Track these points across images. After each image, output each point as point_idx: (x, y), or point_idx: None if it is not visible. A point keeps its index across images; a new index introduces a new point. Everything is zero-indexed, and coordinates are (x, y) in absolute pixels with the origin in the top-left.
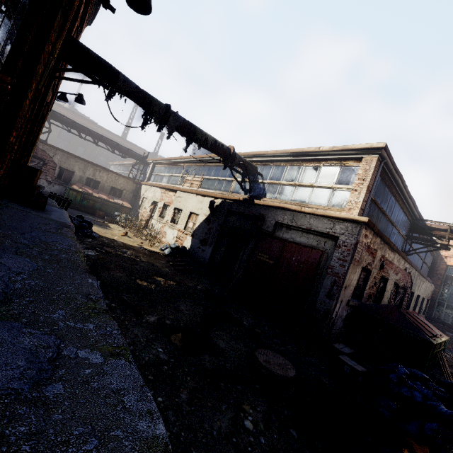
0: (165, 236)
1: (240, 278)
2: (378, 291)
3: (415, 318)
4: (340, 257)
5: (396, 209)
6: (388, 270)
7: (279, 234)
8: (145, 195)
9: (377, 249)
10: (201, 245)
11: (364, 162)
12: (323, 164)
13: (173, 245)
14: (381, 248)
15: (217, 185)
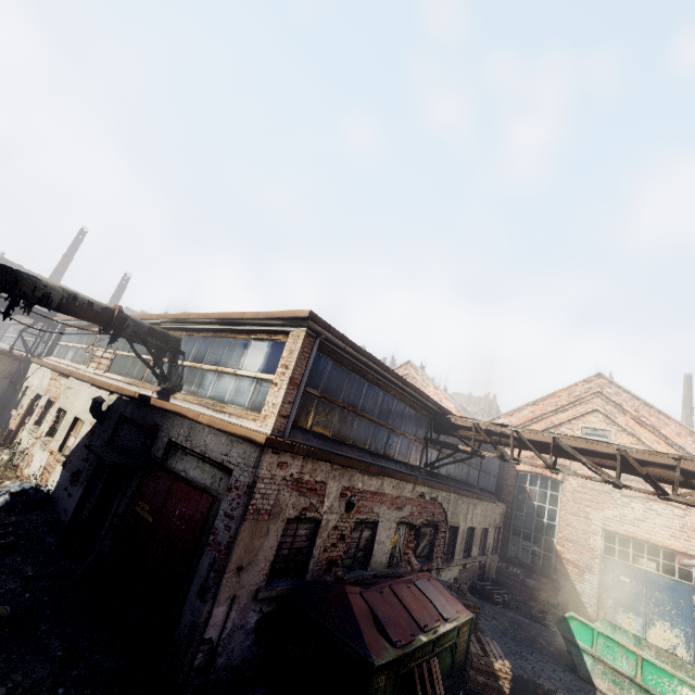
0: (30, 463)
1: (105, 554)
2: (359, 547)
3: (402, 595)
4: (227, 511)
5: (390, 403)
6: (374, 507)
7: (172, 463)
8: (30, 383)
9: (326, 480)
10: (70, 485)
11: (291, 338)
12: (253, 339)
13: (17, 486)
14: (338, 475)
15: (130, 366)
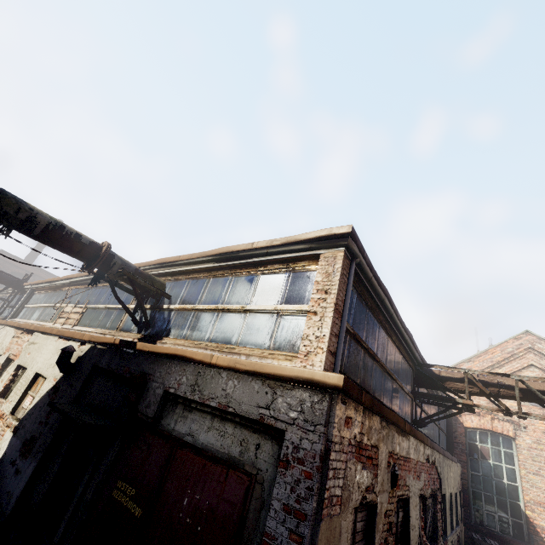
0: None
1: None
2: (398, 537)
3: None
4: (289, 503)
5: (391, 350)
6: (406, 478)
7: (169, 423)
8: None
9: (378, 443)
10: (19, 457)
11: (324, 261)
12: (262, 271)
13: None
14: (385, 436)
15: (103, 317)
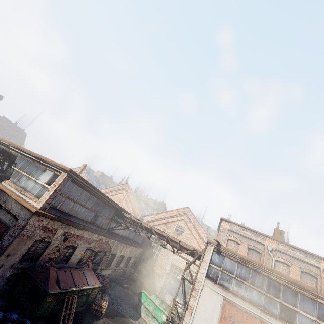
0: None
1: None
2: (65, 255)
3: (74, 274)
4: (11, 234)
5: (98, 203)
6: (77, 241)
7: None
8: None
9: (58, 228)
10: None
11: (61, 175)
12: (48, 169)
13: None
14: (64, 227)
15: None
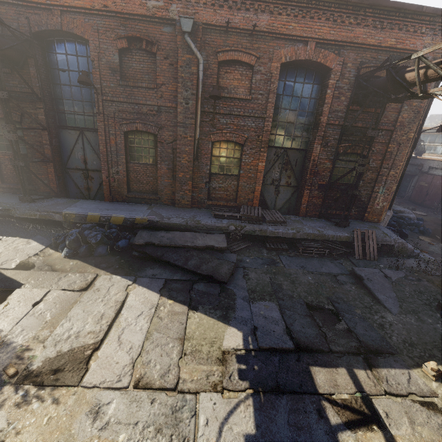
0: None
1: (410, 194)
2: None
3: None
4: None
5: None
6: None
7: (431, 172)
8: None
9: None
10: None
11: None
12: None
13: None
14: None
15: None
